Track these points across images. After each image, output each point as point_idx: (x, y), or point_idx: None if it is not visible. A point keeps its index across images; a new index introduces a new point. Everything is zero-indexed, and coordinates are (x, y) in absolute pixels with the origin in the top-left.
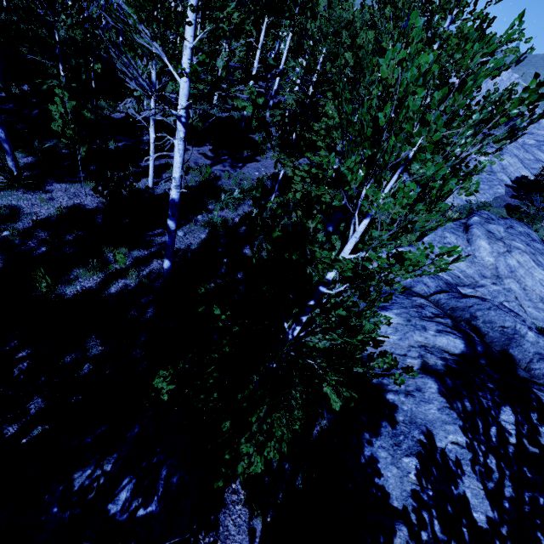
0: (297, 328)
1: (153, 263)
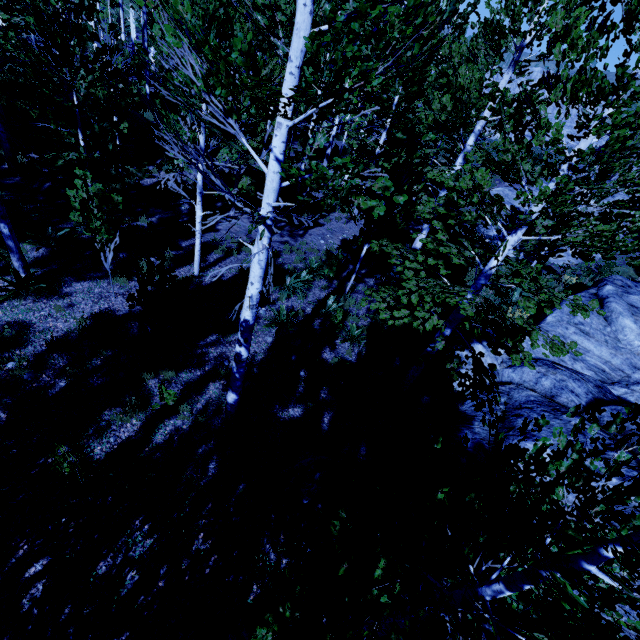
0: (507, 593)
1: (209, 388)
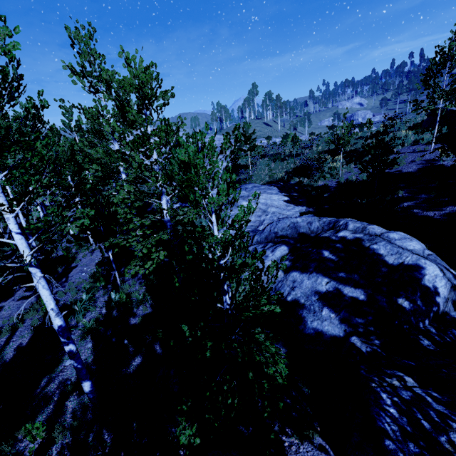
0: (227, 297)
1: (67, 405)
